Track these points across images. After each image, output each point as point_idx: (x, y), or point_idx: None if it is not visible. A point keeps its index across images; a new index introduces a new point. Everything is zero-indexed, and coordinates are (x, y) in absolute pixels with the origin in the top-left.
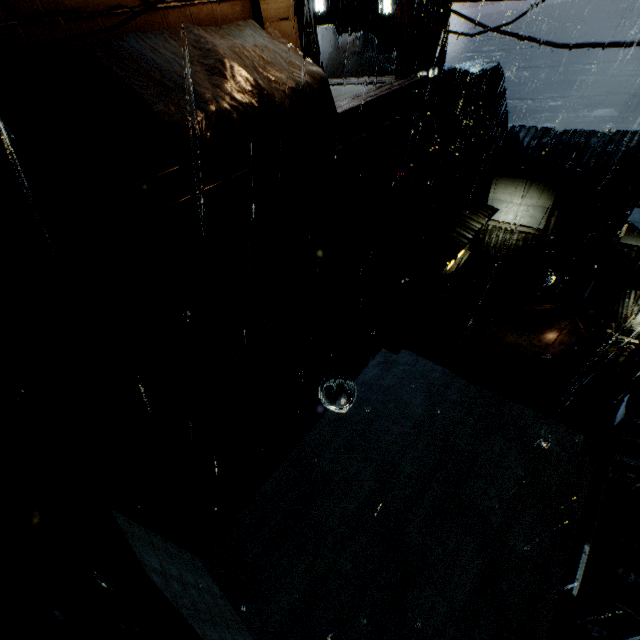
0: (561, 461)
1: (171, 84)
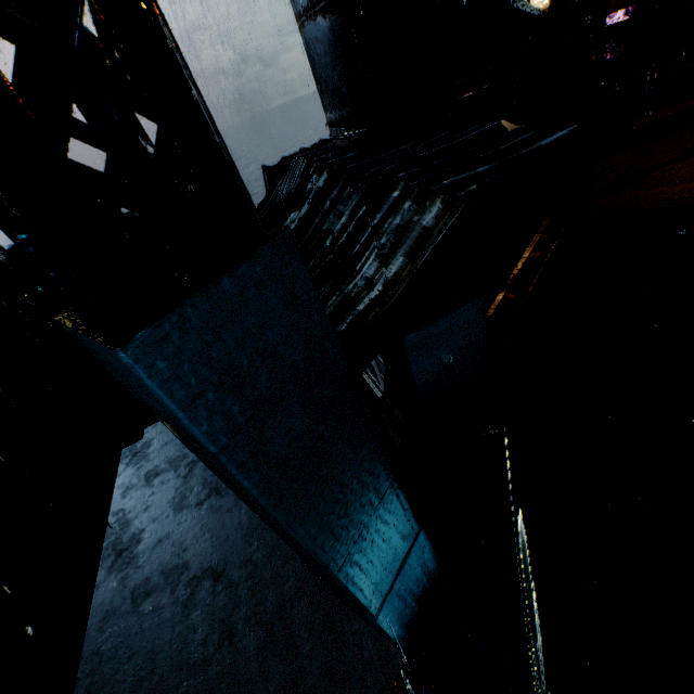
0: None
1: None
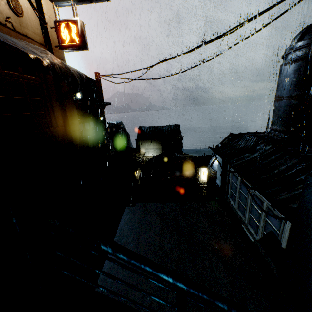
0: (215, 211)
1: (20, 47)
